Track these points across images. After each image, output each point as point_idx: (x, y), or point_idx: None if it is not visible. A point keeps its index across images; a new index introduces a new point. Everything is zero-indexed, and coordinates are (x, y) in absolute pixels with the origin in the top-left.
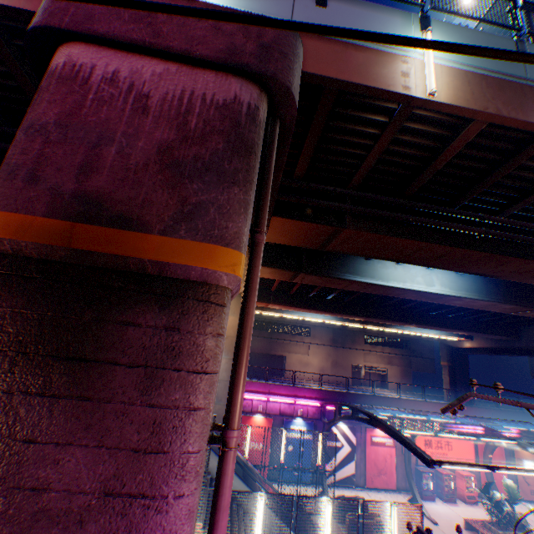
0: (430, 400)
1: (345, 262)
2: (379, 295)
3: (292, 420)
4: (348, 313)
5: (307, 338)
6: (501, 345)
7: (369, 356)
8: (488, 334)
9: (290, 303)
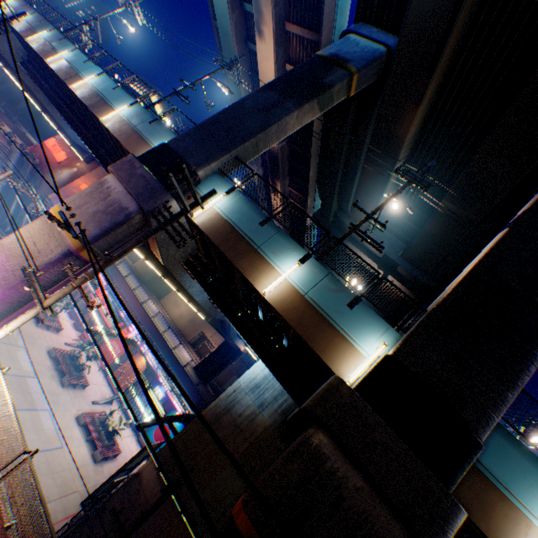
0: (183, 351)
1: None
2: None
3: None
4: None
5: None
6: None
7: (218, 337)
8: None
9: None
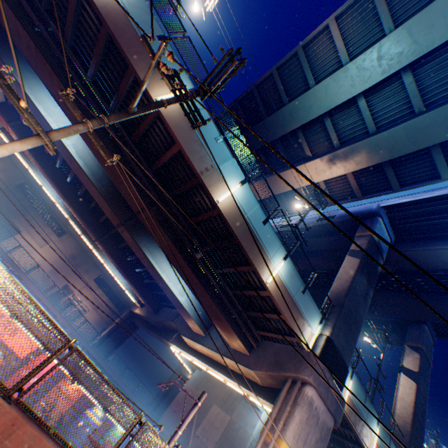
0: None
1: (25, 65)
2: (85, 186)
3: None
4: (61, 189)
5: (56, 237)
6: (147, 315)
7: (87, 291)
8: (141, 293)
9: None
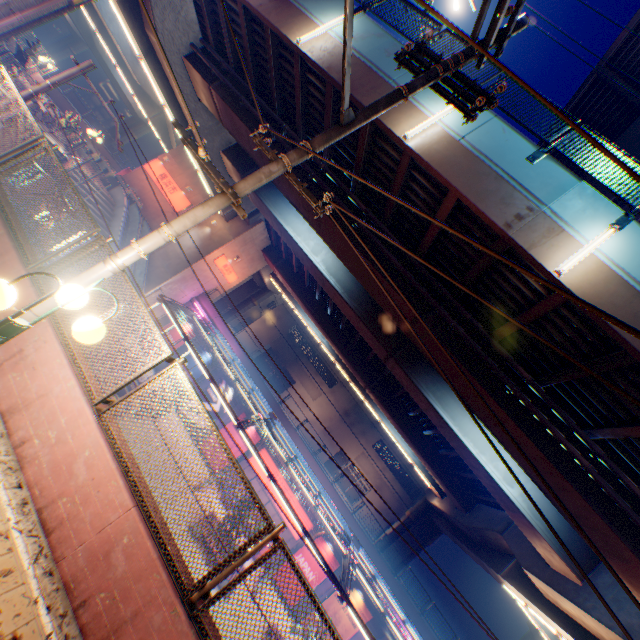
0: None
1: (275, 193)
2: (344, 316)
3: (205, 351)
4: (321, 324)
5: (326, 387)
6: (450, 513)
7: (365, 461)
8: (434, 471)
9: (287, 278)
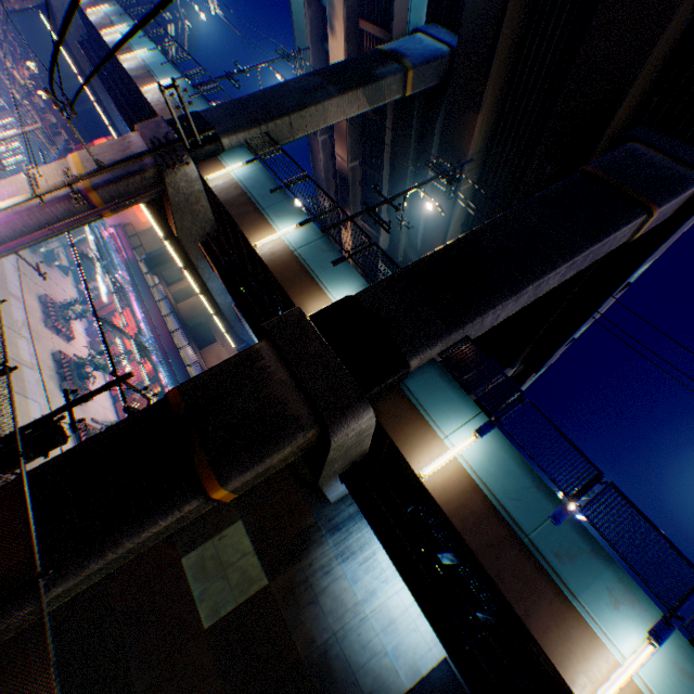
0: None
1: None
2: None
3: None
4: None
5: None
6: None
7: None
8: None
9: None
